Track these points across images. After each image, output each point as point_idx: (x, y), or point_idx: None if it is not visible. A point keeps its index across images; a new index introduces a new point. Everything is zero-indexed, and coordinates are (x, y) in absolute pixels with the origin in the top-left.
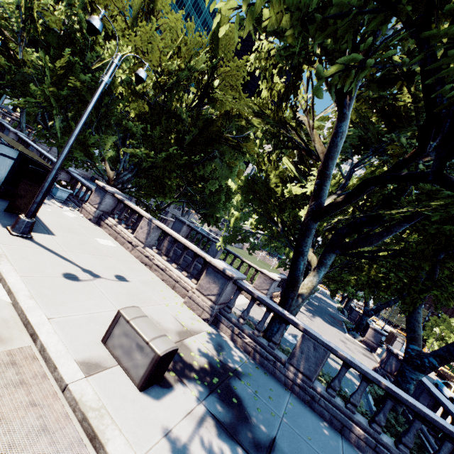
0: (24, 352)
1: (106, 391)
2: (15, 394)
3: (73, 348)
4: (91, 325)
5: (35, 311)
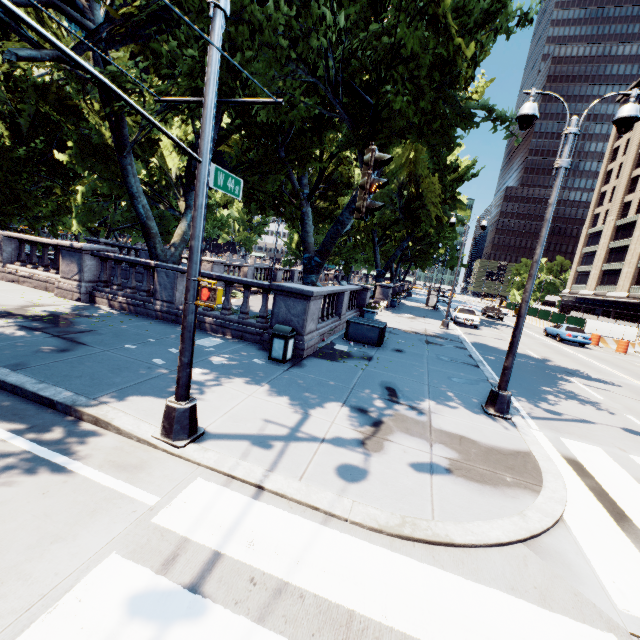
0: None
1: None
2: None
3: None
4: None
5: None
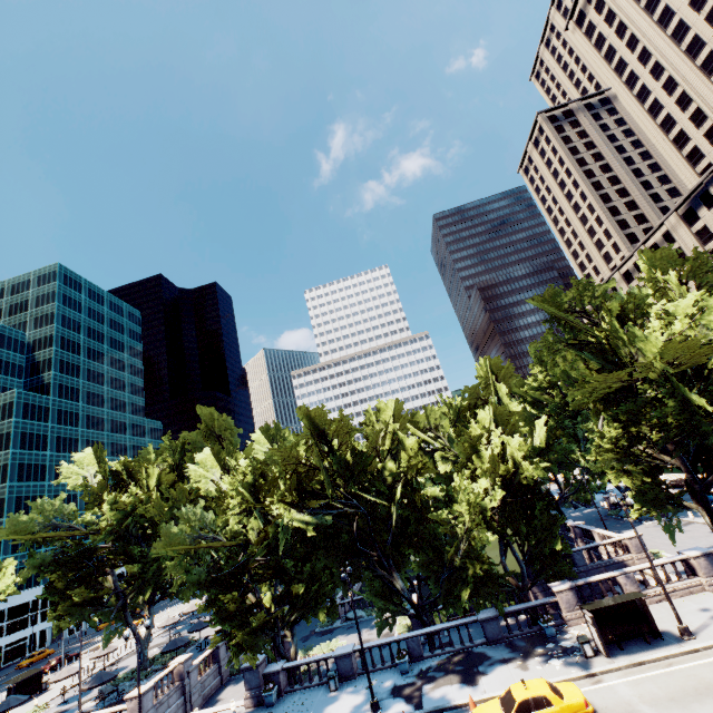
0: None
1: None
2: None
3: None
4: None
5: None
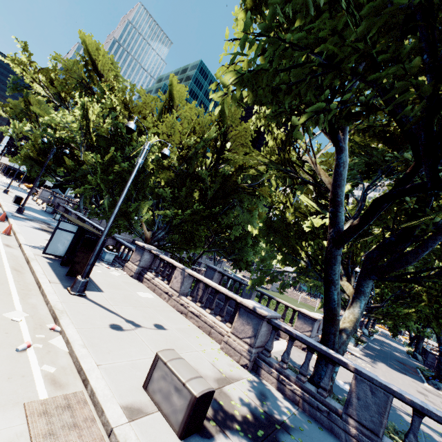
0: (77, 396)
1: (148, 438)
2: (69, 436)
3: (118, 393)
4: (134, 372)
5: (87, 358)
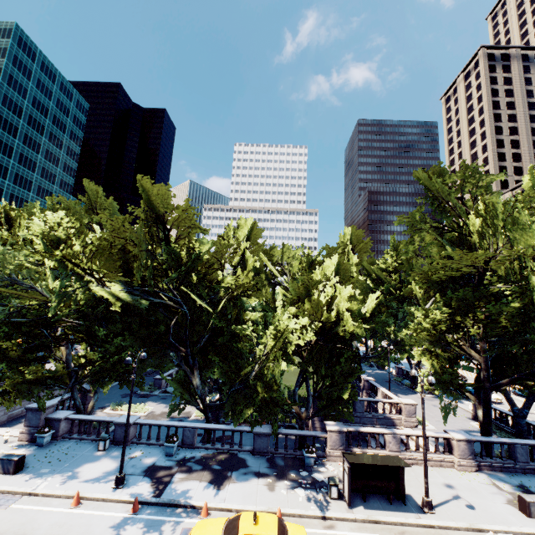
0: None
1: None
2: None
3: None
4: (517, 516)
5: (520, 529)
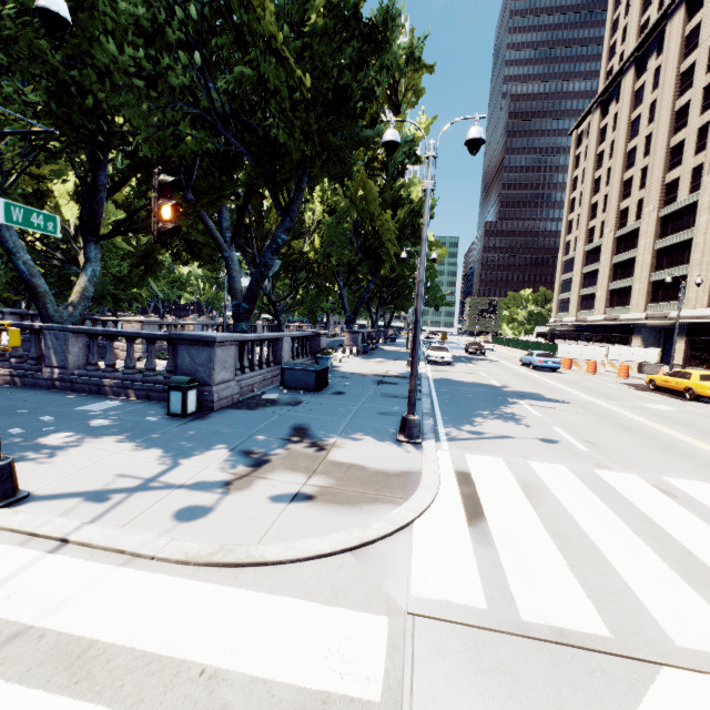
0: None
1: None
2: None
3: None
4: None
5: None
